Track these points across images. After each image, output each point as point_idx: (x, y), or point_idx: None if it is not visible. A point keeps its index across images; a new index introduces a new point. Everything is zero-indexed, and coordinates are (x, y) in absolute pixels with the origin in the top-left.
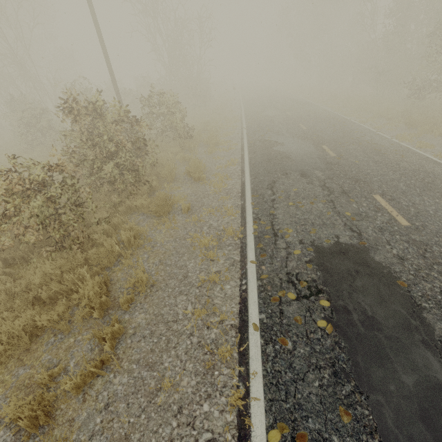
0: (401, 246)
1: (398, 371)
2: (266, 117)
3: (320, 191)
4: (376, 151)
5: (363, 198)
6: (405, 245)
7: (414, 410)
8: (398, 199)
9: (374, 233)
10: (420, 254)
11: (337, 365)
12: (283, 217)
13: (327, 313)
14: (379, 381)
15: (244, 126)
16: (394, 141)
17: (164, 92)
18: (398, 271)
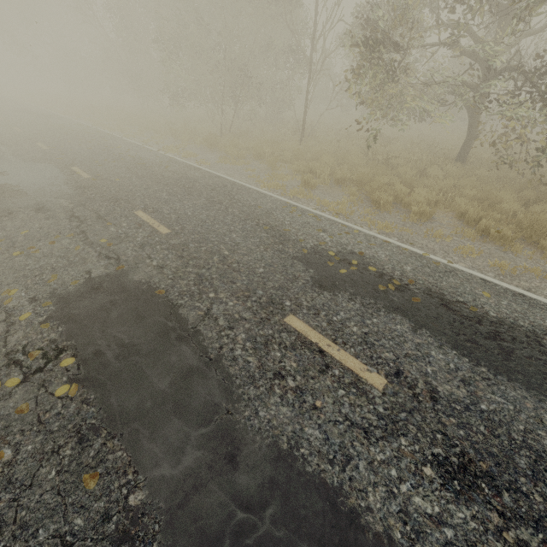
0: (162, 255)
1: (155, 383)
2: None
3: (66, 224)
4: (141, 165)
5: (123, 218)
6: (165, 253)
7: (168, 410)
8: (160, 209)
9: (134, 252)
10: (178, 256)
11: (84, 428)
12: (2, 277)
13: (71, 372)
14: (135, 408)
15: None
16: (160, 154)
17: None
18: (157, 282)
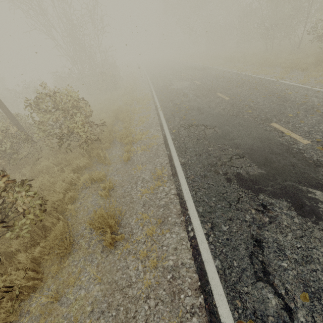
0: None
1: None
2: (178, 91)
3: None
4: None
5: None
6: None
7: None
8: None
9: None
10: None
11: None
12: None
13: None
14: None
15: (158, 105)
16: None
17: (52, 91)
18: None
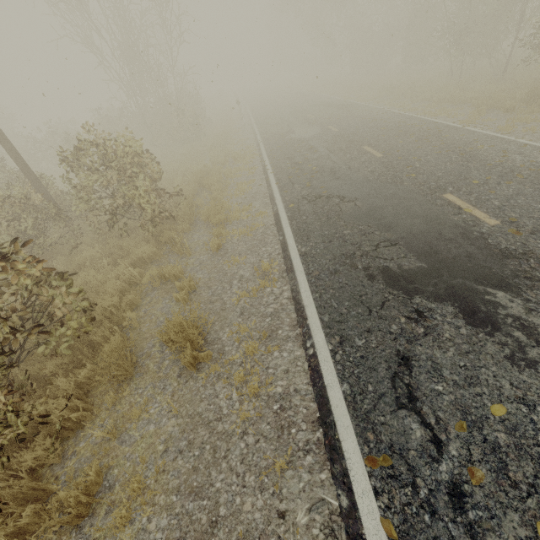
0: None
1: None
2: (300, 142)
3: None
4: None
5: None
6: None
7: None
8: None
9: None
10: None
11: None
12: None
13: None
14: None
15: (268, 165)
16: None
17: (99, 139)
18: None
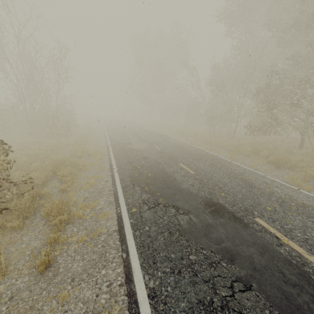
0: None
1: None
2: (137, 152)
3: None
4: None
5: None
6: None
7: None
8: None
9: None
10: None
11: None
12: None
13: None
14: None
15: (114, 165)
16: (311, 196)
17: None
18: None
